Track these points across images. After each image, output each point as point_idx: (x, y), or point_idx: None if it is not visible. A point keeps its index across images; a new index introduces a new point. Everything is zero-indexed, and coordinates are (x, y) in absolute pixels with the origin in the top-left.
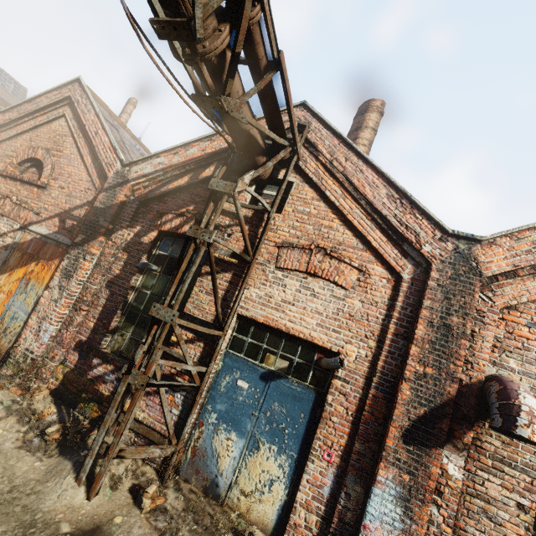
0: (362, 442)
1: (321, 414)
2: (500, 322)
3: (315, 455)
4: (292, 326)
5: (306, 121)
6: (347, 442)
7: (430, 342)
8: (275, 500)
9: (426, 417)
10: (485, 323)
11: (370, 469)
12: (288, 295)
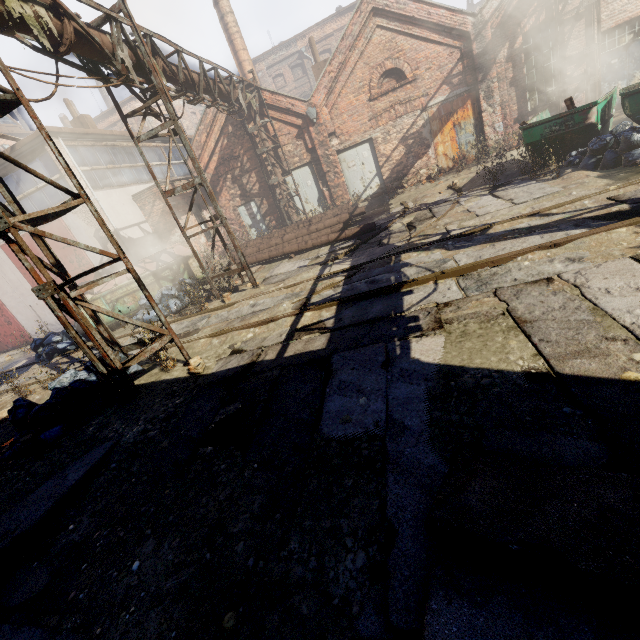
0: None
1: None
2: None
3: None
4: (632, 14)
5: None
6: None
7: None
8: None
9: None
10: None
11: None
12: (623, 2)
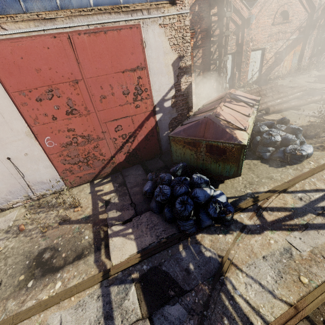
0: None
1: None
2: None
3: None
4: None
5: None
6: None
7: None
8: None
9: None
10: None
11: None
12: None
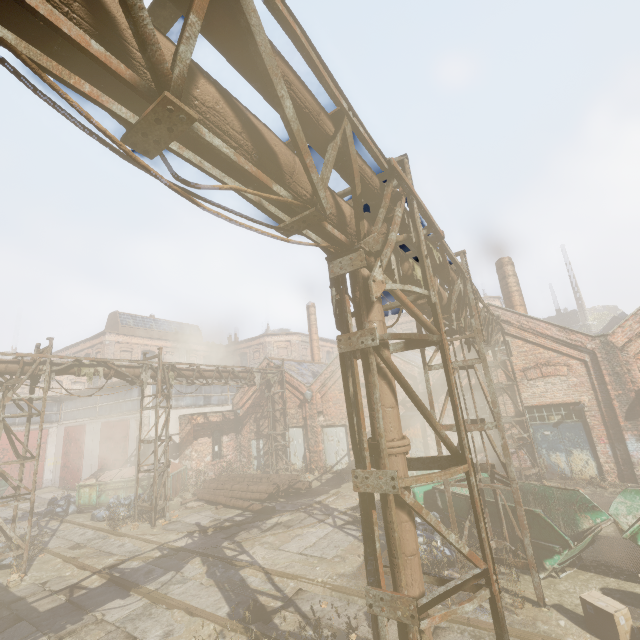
0: (612, 429)
1: (588, 428)
2: (637, 361)
3: (597, 443)
4: (552, 400)
5: (495, 311)
6: (606, 432)
7: (613, 381)
8: (592, 467)
9: (629, 409)
10: (631, 364)
11: (621, 437)
12: (541, 389)
